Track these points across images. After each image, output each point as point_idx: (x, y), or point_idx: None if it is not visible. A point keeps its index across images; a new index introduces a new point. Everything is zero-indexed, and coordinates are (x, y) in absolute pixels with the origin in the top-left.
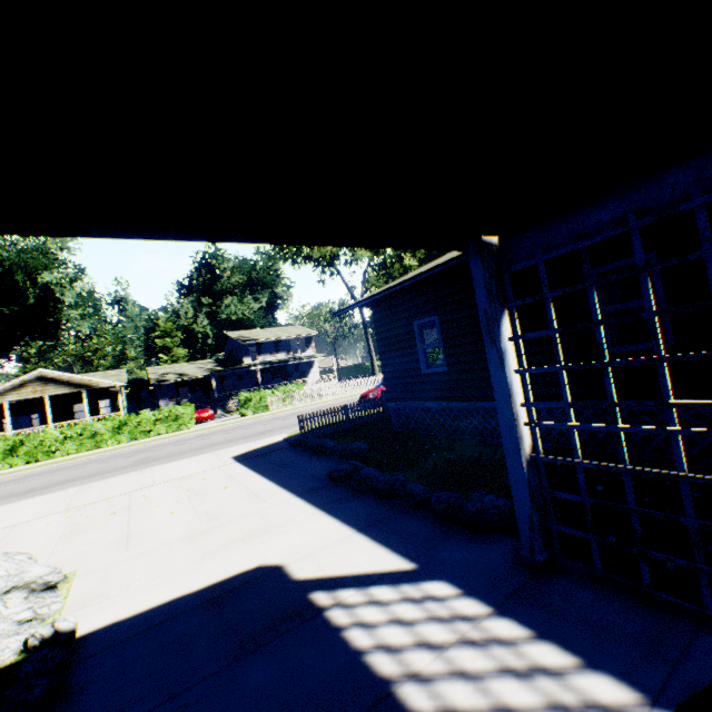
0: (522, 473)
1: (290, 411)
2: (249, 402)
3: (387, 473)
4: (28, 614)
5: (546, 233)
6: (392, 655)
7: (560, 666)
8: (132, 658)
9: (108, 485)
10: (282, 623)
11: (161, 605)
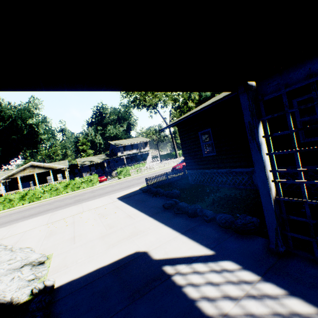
0: (271, 206)
1: (140, 175)
2: (122, 172)
3: (192, 205)
4: (32, 277)
5: (285, 76)
6: (211, 303)
7: (307, 313)
8: (81, 300)
9: (64, 212)
10: (151, 283)
11: (92, 272)
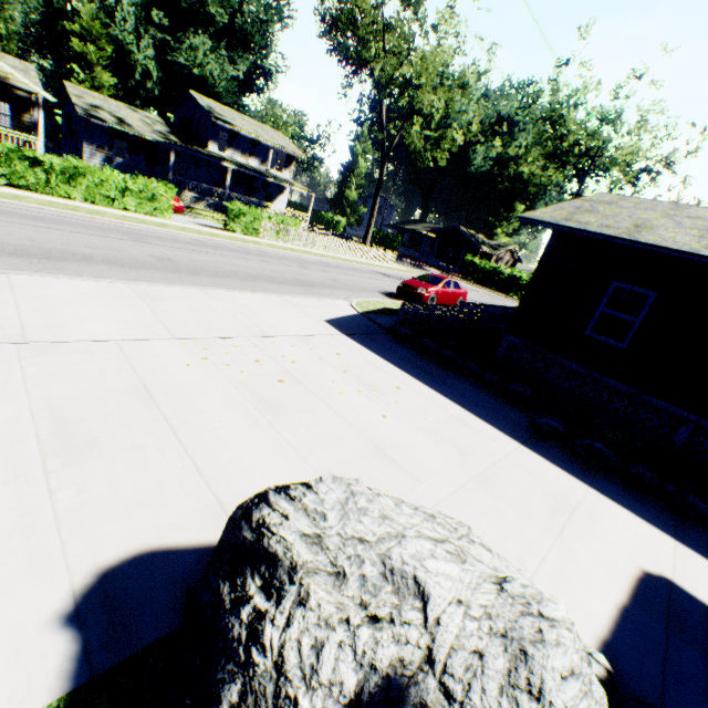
0: None
1: (293, 252)
2: (241, 217)
3: (639, 465)
4: None
5: None
6: None
7: None
8: None
9: (187, 306)
10: None
11: (622, 621)
